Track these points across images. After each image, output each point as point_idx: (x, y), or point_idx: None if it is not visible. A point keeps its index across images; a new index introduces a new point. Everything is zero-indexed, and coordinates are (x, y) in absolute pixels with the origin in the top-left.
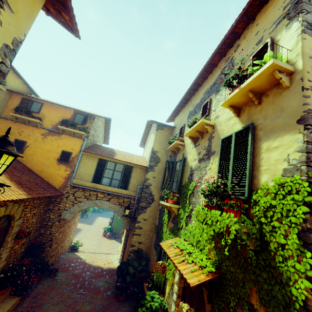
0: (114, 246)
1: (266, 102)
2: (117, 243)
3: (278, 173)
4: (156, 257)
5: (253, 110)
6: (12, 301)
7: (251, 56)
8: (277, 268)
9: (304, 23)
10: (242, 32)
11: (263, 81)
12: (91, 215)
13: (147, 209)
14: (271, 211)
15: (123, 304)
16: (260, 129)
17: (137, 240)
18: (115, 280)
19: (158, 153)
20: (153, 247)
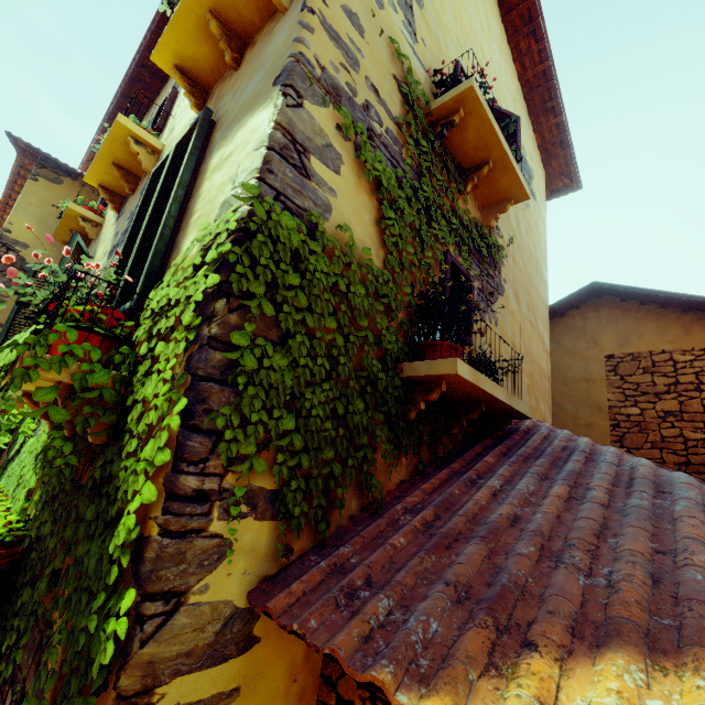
0: None
1: (248, 60)
2: None
3: (211, 219)
4: None
5: (226, 86)
6: None
7: None
8: (116, 477)
9: None
10: None
11: None
12: None
13: None
14: (164, 320)
15: None
16: (220, 126)
17: None
18: None
19: (27, 250)
20: None
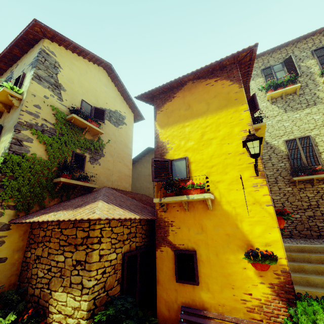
0: None
1: (11, 112)
2: None
3: (0, 155)
4: None
5: (6, 116)
6: None
7: (16, 78)
8: None
9: (35, 74)
10: (21, 56)
11: (6, 98)
12: None
13: None
14: None
15: None
16: (4, 129)
17: None
18: None
19: None
20: None
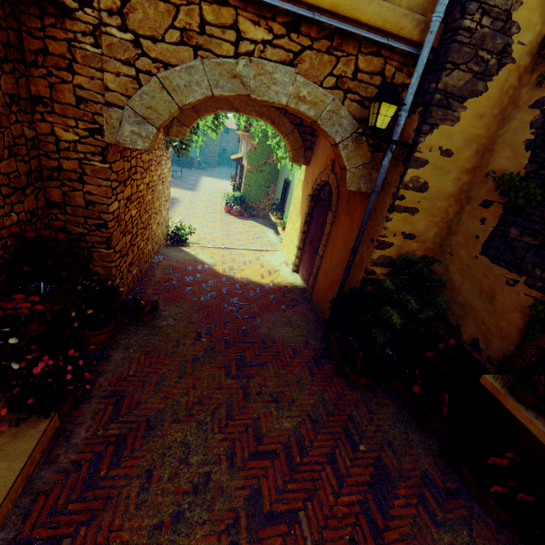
0: (259, 233)
1: None
2: (260, 226)
3: None
4: (526, 292)
5: None
6: (25, 441)
7: None
8: None
9: None
10: None
11: None
12: (187, 173)
13: (466, 108)
14: None
15: (375, 399)
16: None
17: (401, 227)
18: (308, 317)
19: None
20: (478, 255)
